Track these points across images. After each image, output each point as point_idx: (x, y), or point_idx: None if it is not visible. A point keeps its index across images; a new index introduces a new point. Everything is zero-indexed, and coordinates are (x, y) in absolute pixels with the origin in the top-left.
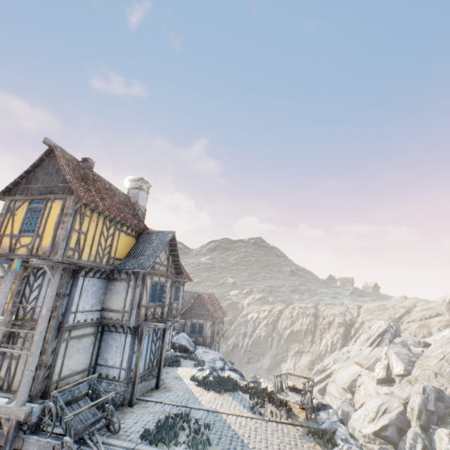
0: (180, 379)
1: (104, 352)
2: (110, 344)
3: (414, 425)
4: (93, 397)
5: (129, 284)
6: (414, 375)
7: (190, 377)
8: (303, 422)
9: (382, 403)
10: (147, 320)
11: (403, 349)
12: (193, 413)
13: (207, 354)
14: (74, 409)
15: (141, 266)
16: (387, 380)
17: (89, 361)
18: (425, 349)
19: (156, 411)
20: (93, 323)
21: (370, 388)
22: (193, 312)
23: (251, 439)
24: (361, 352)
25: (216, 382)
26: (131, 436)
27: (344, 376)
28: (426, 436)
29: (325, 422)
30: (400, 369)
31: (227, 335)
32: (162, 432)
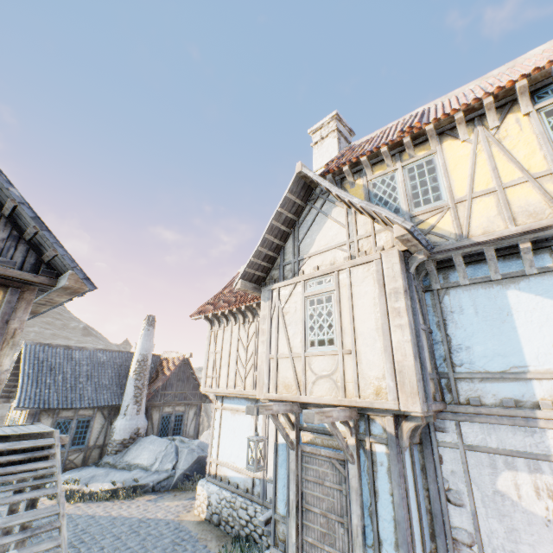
0: None
1: None
2: None
3: None
4: None
5: None
6: None
7: None
8: None
9: None
10: None
11: None
12: None
13: None
14: None
15: None
16: None
17: None
18: None
19: None
20: None
21: None
22: (169, 393)
23: None
24: None
25: None
26: None
27: None
28: None
29: None
30: None
31: None
32: None
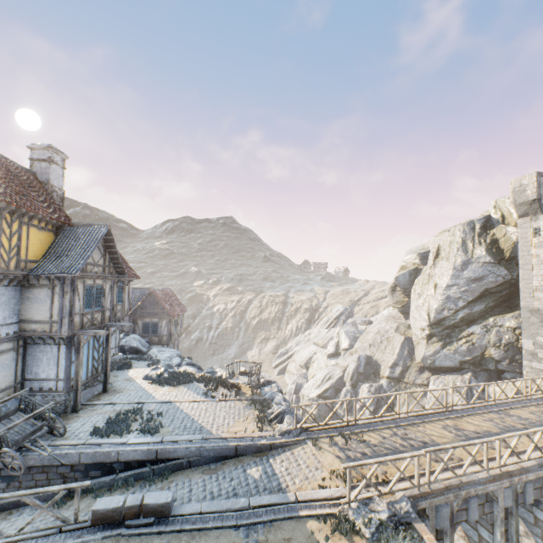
0: (132, 380)
1: (32, 366)
2: (39, 357)
3: (348, 385)
4: (28, 411)
5: (53, 291)
6: (355, 348)
7: (143, 377)
8: (249, 397)
9: (328, 373)
10: (84, 329)
11: (352, 328)
12: (147, 406)
13: (163, 352)
14: (6, 425)
15: (68, 270)
16: (336, 355)
17: (14, 378)
18: (368, 327)
19: (106, 412)
20: (11, 338)
21: (321, 362)
22: (145, 311)
23: (201, 417)
24: (320, 334)
25: (171, 378)
26: (80, 435)
27: (302, 356)
28: (354, 391)
29: (267, 394)
30: (346, 344)
31: (190, 330)
32: (114, 426)
